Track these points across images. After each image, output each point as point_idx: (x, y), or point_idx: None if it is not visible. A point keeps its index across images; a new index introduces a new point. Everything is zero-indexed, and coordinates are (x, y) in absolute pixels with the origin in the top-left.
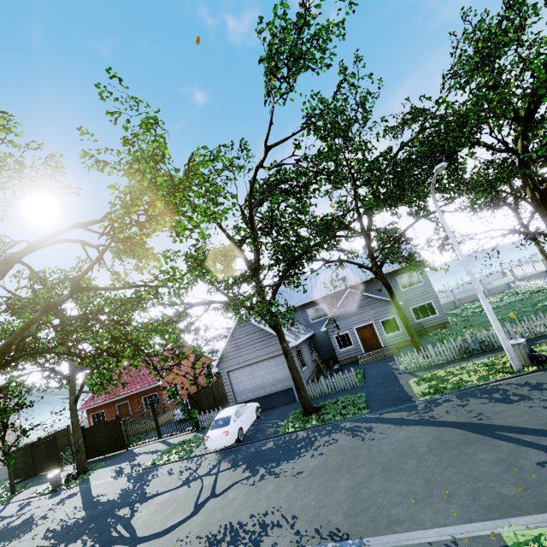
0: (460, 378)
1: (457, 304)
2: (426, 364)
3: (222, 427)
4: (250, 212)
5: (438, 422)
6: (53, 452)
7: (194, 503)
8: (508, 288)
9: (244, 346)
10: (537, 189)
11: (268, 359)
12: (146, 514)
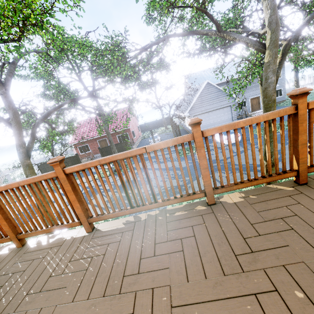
0: None
1: None
2: None
3: (233, 134)
4: None
5: None
6: (77, 163)
7: None
8: None
9: (206, 101)
10: None
11: (219, 109)
12: (243, 161)
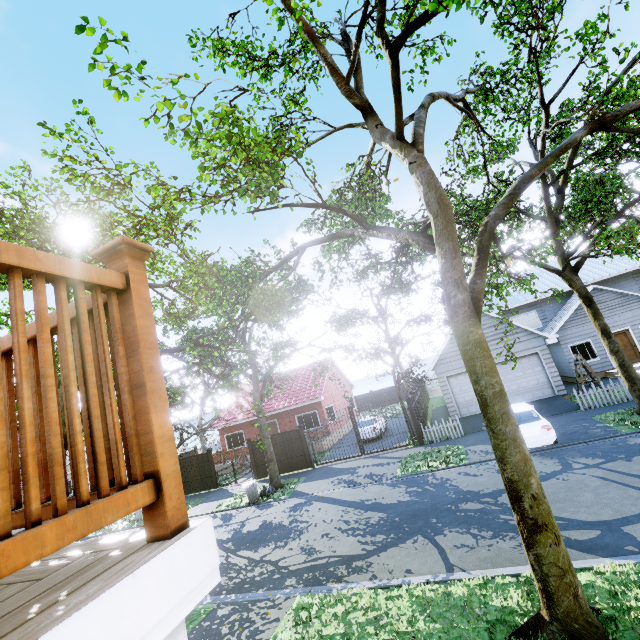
0: None
1: None
2: None
3: (532, 422)
4: None
5: None
6: (207, 469)
7: (634, 489)
8: None
9: None
10: None
11: (509, 361)
12: None
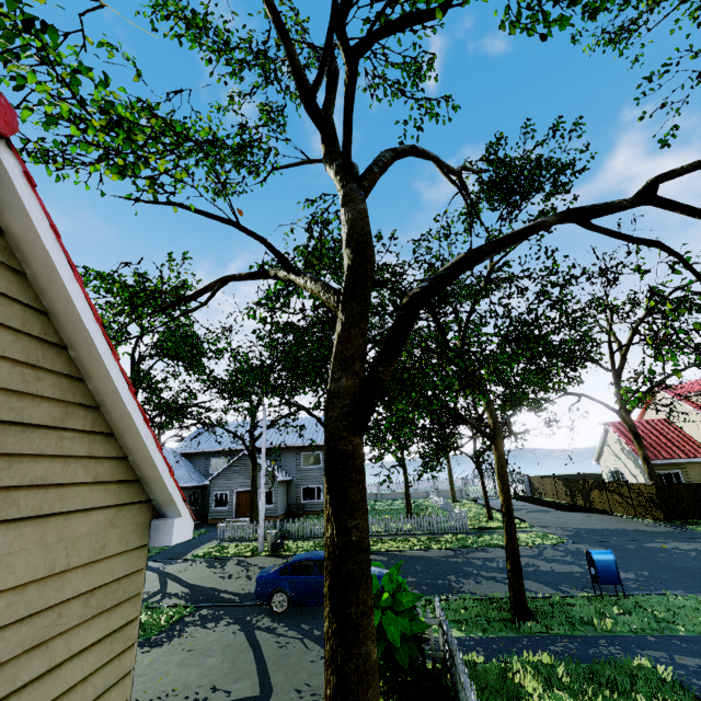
0: (232, 550)
1: (379, 498)
2: (240, 537)
3: None
4: (133, 364)
5: (160, 571)
6: None
7: None
8: (427, 496)
9: None
10: (321, 423)
11: None
12: None
